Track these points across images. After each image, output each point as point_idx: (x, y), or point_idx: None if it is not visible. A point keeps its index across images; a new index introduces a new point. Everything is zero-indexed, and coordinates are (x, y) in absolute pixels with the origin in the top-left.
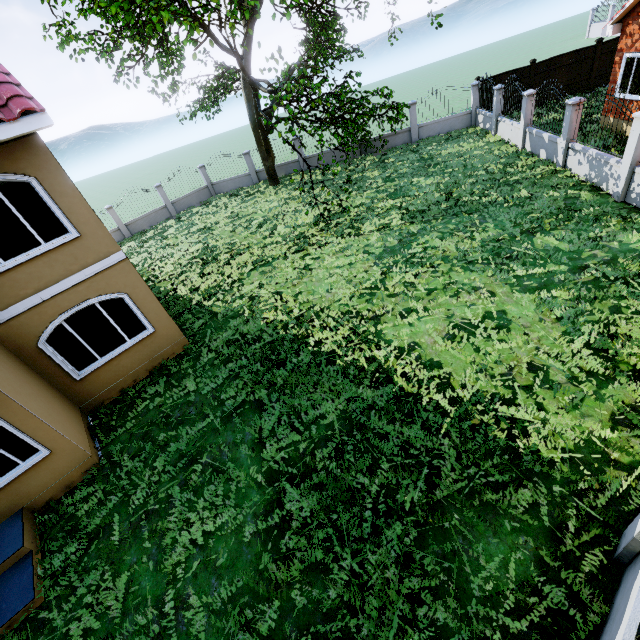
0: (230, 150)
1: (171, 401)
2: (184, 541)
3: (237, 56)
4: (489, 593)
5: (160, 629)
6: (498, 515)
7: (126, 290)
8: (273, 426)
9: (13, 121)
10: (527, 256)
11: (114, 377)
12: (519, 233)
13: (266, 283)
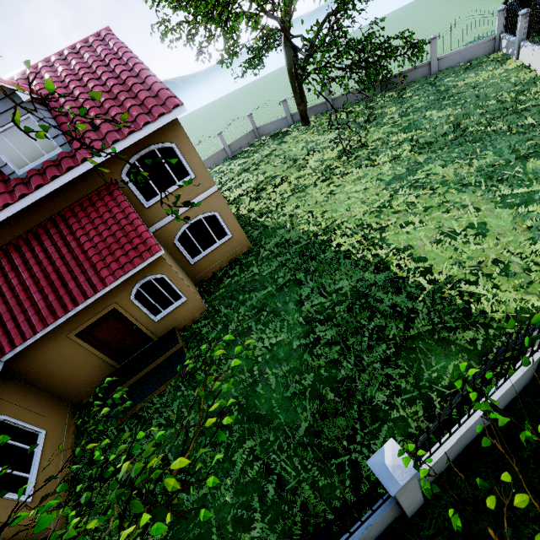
0: (267, 94)
1: (244, 279)
2: (260, 346)
3: (284, 30)
4: (435, 381)
5: (251, 382)
6: (450, 346)
7: (217, 210)
8: (308, 294)
9: (169, 113)
10: (516, 178)
11: (210, 264)
12: (514, 159)
13: (301, 205)
